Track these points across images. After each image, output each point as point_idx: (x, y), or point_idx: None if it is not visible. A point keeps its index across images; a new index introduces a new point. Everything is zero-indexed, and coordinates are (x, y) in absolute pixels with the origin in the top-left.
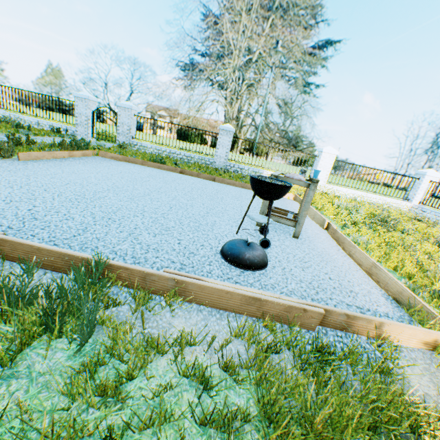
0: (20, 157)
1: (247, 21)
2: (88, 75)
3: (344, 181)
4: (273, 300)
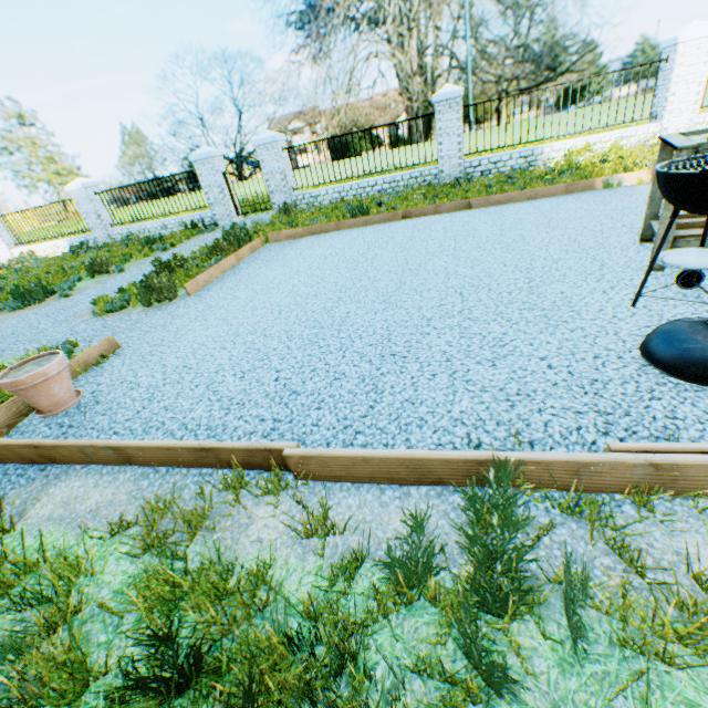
0: (189, 290)
1: None
2: (178, 119)
3: (707, 90)
4: None
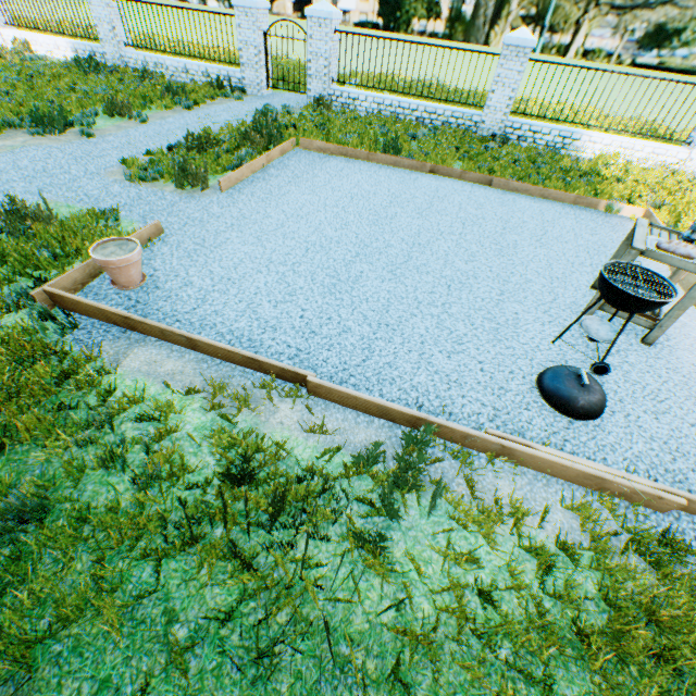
0: (222, 186)
1: None
2: None
3: None
4: (620, 482)
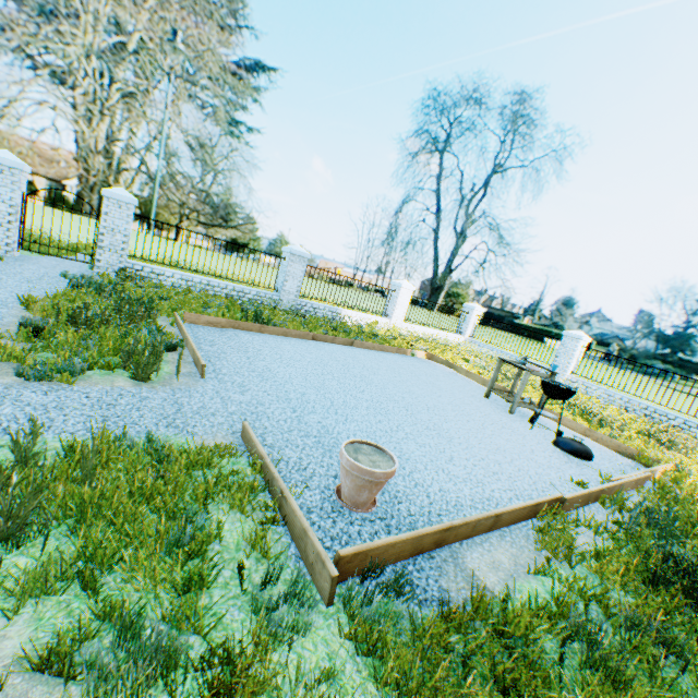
0: (204, 369)
1: (167, 5)
2: None
3: (349, 294)
4: (641, 476)
